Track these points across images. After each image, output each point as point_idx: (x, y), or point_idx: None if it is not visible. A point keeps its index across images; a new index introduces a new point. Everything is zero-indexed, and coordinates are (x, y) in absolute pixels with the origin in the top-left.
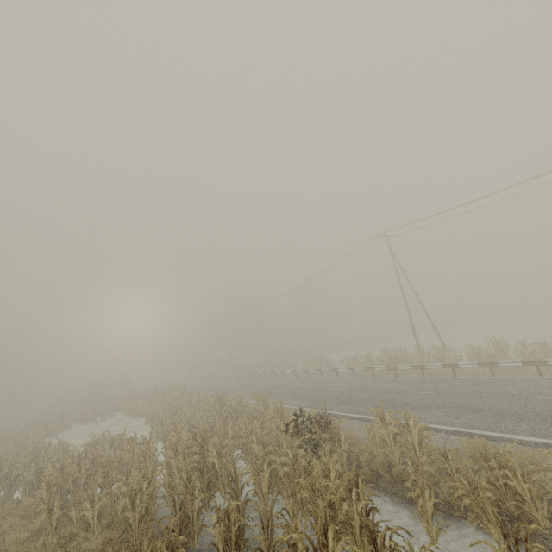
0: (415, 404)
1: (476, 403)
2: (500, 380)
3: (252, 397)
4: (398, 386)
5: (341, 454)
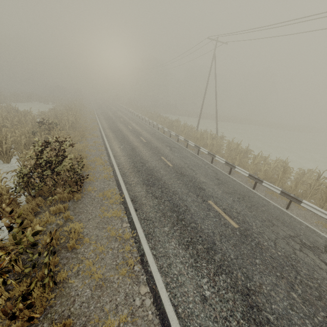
0: (128, 141)
1: (141, 149)
2: (179, 149)
3: (102, 117)
4: (146, 135)
5: (42, 139)
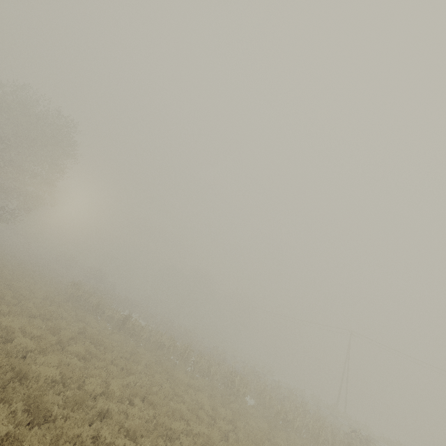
0: None
1: None
2: None
3: None
4: None
5: None
